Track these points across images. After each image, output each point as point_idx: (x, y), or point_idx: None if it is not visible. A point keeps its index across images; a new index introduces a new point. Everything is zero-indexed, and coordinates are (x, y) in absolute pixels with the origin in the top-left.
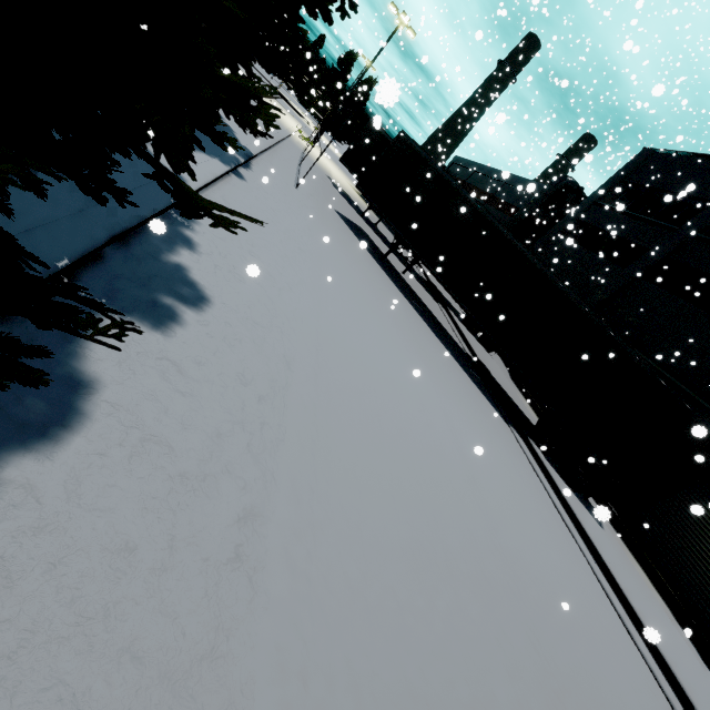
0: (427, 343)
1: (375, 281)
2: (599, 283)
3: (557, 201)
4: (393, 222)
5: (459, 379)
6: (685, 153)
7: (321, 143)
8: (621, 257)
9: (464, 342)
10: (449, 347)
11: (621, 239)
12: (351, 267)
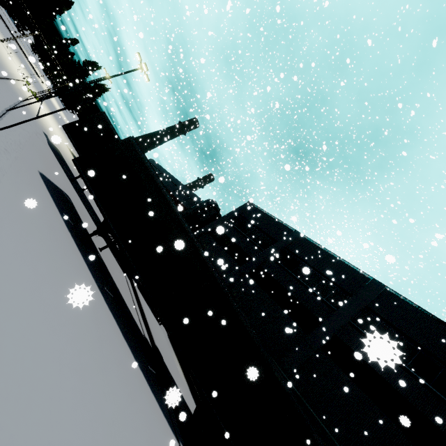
0: (115, 364)
1: (66, 279)
2: (227, 271)
3: (207, 211)
4: (104, 208)
5: (143, 408)
6: (265, 211)
7: (49, 102)
8: (239, 258)
9: (143, 320)
10: (134, 344)
11: (239, 246)
12: (32, 271)
